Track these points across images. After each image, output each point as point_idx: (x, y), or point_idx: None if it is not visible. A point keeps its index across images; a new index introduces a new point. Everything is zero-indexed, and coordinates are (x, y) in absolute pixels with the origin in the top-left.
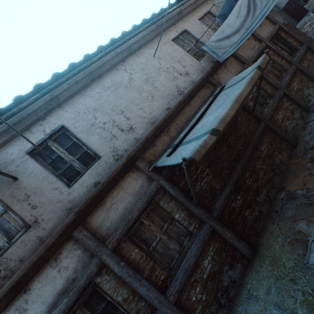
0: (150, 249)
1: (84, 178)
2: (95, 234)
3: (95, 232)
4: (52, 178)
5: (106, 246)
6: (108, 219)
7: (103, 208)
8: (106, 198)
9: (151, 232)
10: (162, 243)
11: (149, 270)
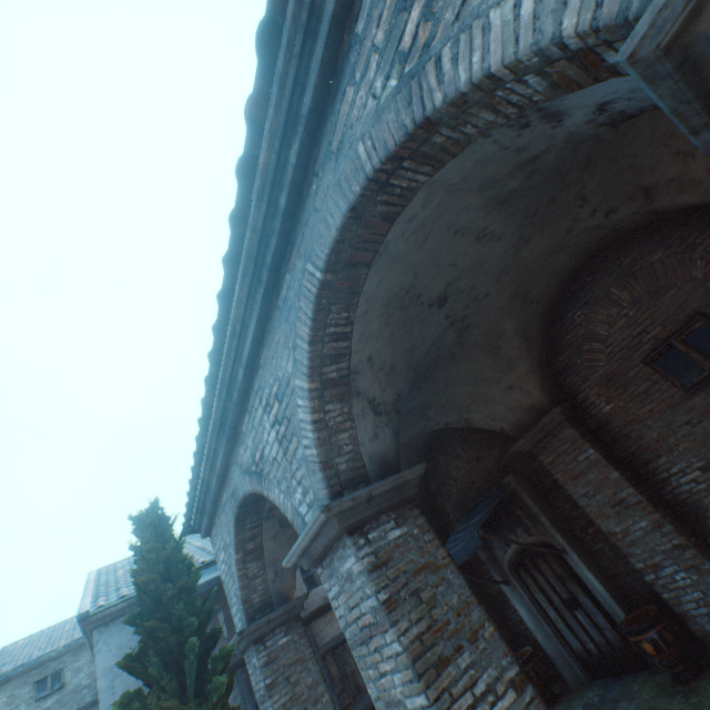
0: (345, 673)
1: (319, 589)
2: (314, 637)
3: (314, 635)
4: (301, 579)
5: (320, 649)
6: (325, 629)
7: (325, 619)
8: (328, 612)
9: (349, 660)
10: (354, 674)
11: (340, 688)
